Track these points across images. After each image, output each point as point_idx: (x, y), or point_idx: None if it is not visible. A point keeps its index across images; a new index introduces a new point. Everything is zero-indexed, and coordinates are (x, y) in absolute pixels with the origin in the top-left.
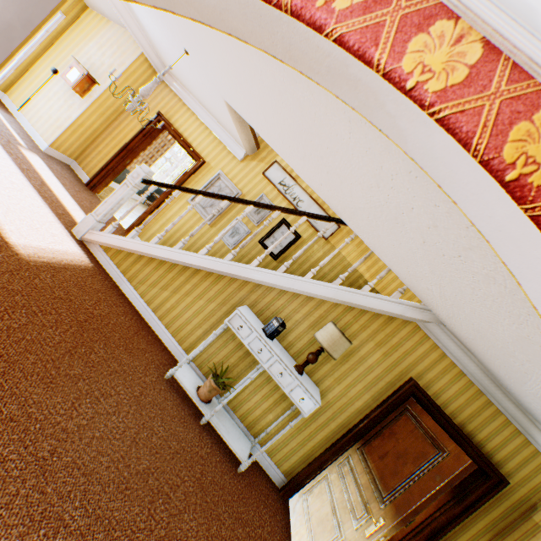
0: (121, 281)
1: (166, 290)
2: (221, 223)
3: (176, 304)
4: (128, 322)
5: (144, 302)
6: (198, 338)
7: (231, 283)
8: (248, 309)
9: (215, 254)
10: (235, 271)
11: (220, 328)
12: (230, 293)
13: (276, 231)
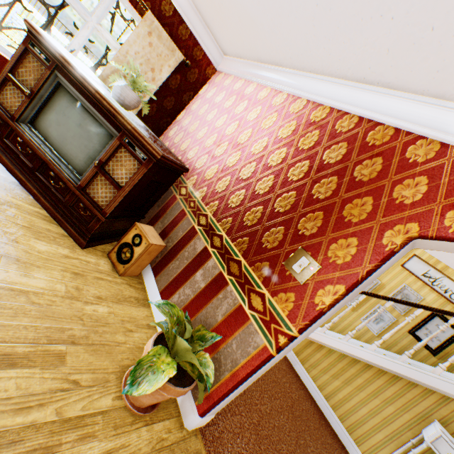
0: (294, 361)
1: (336, 378)
2: (362, 308)
3: (347, 396)
4: (311, 407)
5: (316, 385)
6: (377, 443)
7: (409, 387)
8: (442, 427)
9: (359, 338)
10: (413, 375)
11: (419, 447)
12: (410, 399)
13: (428, 322)
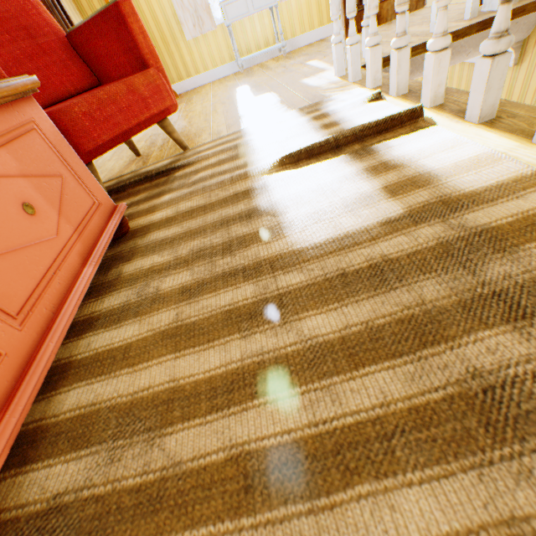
0: None
1: None
2: None
3: None
4: None
5: None
6: None
7: None
8: None
9: None
10: None
11: None
12: None
13: None
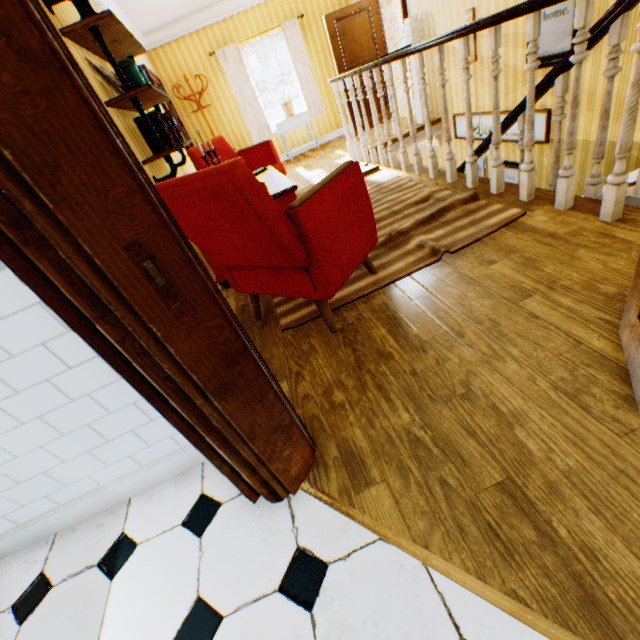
0: None
1: None
2: None
3: None
4: None
5: None
6: None
7: None
8: None
9: None
10: None
11: None
12: None
13: None
